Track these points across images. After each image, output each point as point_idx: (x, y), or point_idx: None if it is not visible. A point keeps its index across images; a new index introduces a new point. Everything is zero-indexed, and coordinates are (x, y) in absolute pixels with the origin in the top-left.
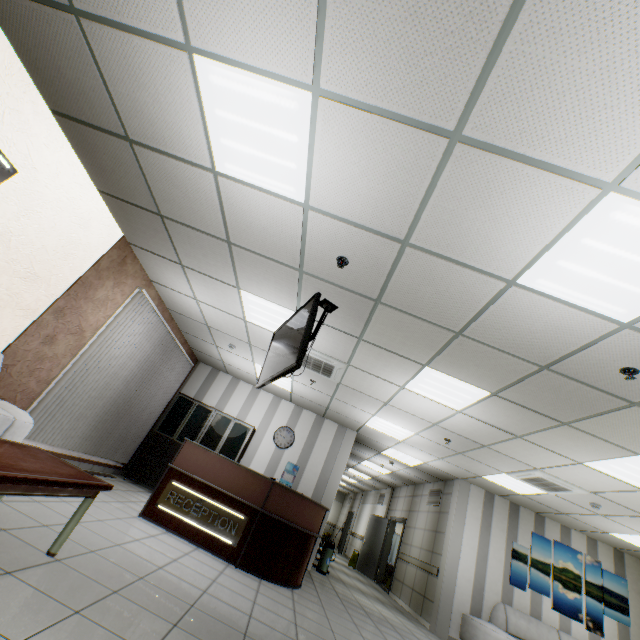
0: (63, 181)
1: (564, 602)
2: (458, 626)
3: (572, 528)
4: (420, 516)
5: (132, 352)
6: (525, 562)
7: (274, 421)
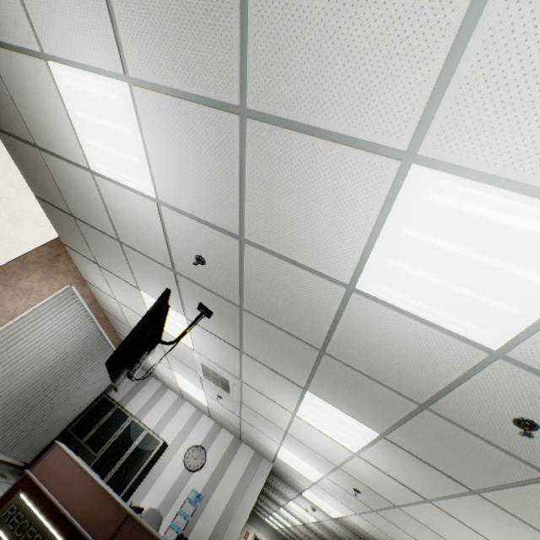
0: None
1: None
2: None
3: None
4: None
5: (52, 344)
6: None
7: (190, 437)
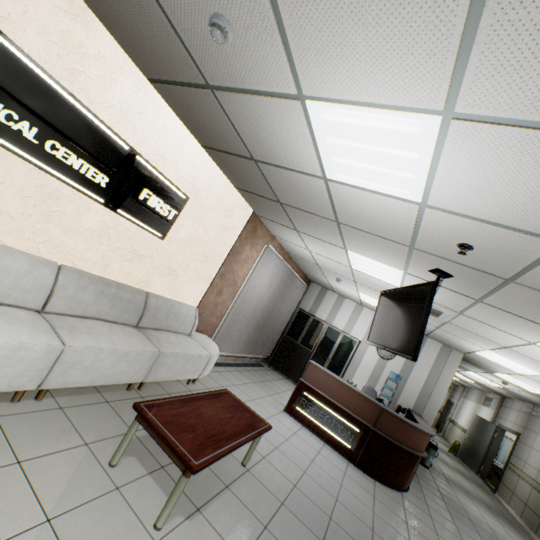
0: (213, 190)
1: None
2: None
3: None
4: (539, 439)
5: (266, 288)
6: None
7: None
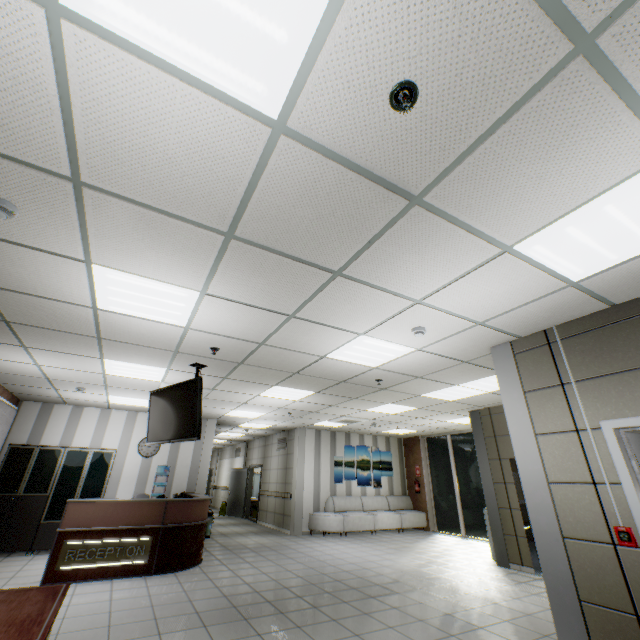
0: None
1: (363, 479)
2: (307, 523)
3: (365, 434)
4: (273, 460)
5: None
6: (342, 465)
7: (135, 435)
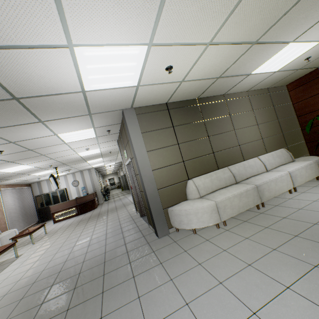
0: None
1: None
2: None
3: None
4: None
5: (14, 201)
6: None
7: (69, 182)
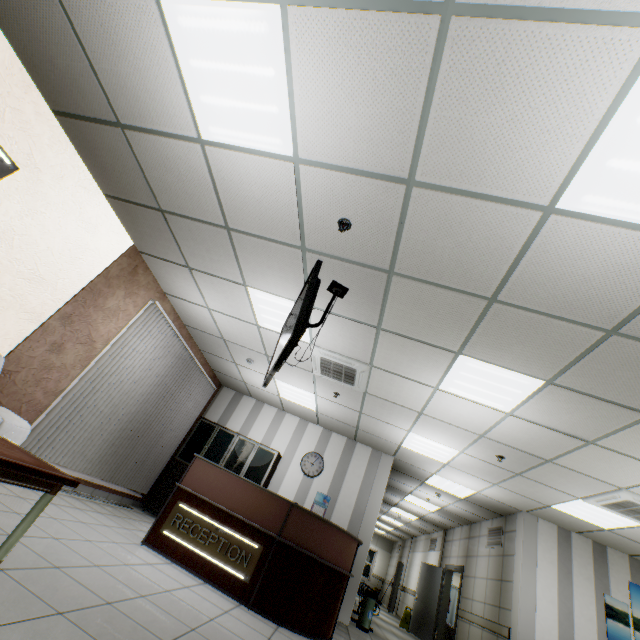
0: (68, 183)
1: None
2: None
3: None
4: (480, 562)
5: (147, 368)
6: (626, 623)
7: (301, 446)
